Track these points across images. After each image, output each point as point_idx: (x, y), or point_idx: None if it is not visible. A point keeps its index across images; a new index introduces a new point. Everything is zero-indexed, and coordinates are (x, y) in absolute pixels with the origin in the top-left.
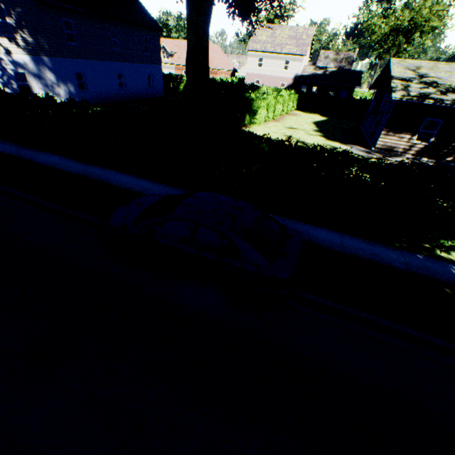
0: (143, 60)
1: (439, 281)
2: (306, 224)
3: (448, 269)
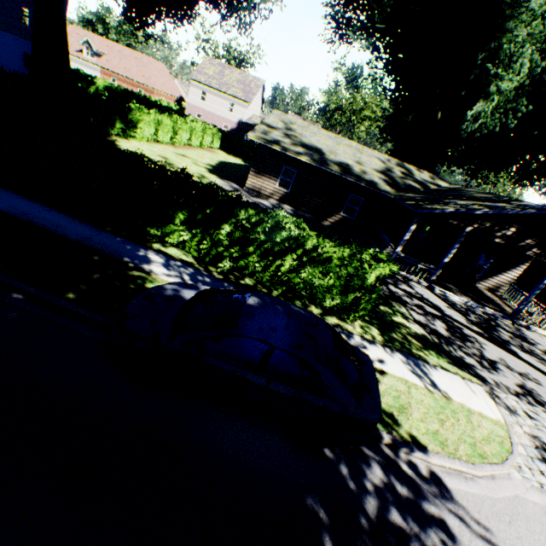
0: (17, 32)
1: (103, 252)
2: (17, 195)
3: (134, 250)
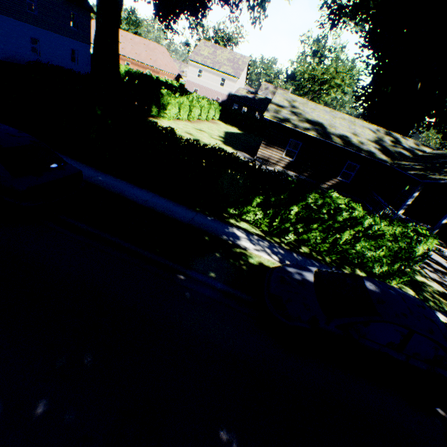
0: (67, 34)
1: (207, 232)
2: (131, 184)
3: (223, 228)
